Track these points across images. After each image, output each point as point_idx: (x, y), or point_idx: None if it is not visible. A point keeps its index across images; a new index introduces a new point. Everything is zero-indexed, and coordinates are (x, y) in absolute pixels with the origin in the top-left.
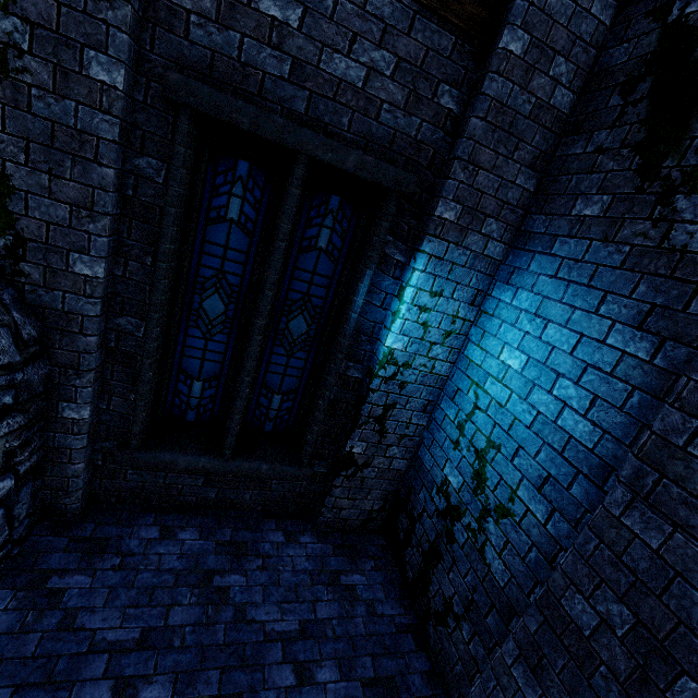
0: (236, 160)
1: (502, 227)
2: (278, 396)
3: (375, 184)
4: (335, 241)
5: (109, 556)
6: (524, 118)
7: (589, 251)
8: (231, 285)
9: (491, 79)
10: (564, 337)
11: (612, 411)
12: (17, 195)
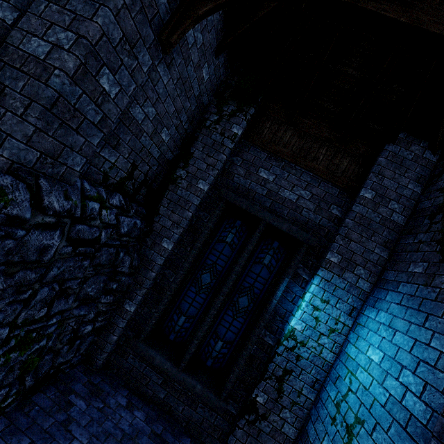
0: (236, 220)
1: (367, 273)
2: (221, 342)
3: (295, 238)
4: (272, 262)
5: (99, 400)
6: (376, 223)
7: (417, 290)
8: (217, 270)
9: (356, 205)
10: (405, 341)
11: (437, 394)
12: (159, 216)
